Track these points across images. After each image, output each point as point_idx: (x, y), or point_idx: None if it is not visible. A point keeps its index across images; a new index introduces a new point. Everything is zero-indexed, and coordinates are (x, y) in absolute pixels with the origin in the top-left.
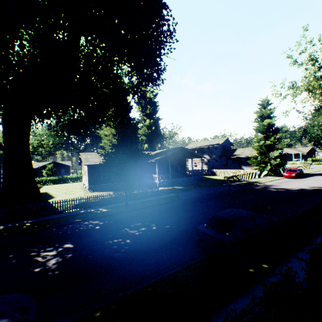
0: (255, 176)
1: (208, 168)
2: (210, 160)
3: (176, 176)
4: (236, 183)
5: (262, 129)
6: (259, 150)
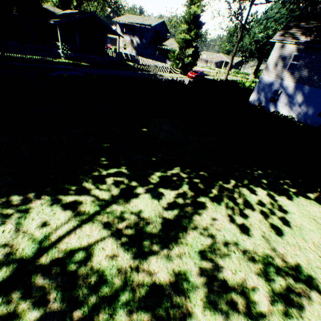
0: (167, 71)
1: (137, 55)
2: (140, 46)
3: (91, 54)
4: (143, 73)
5: (188, 19)
6: (179, 44)
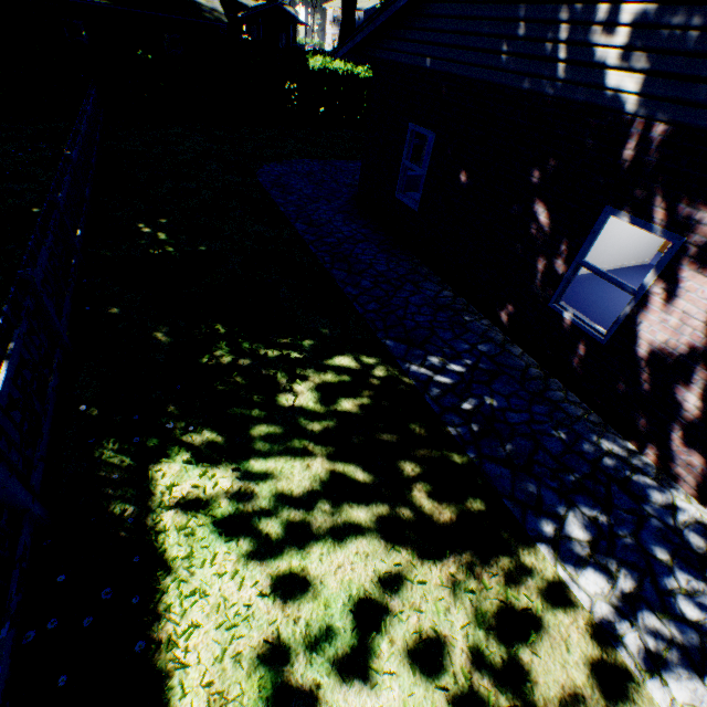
0: None
1: None
2: None
3: None
4: None
5: None
6: None
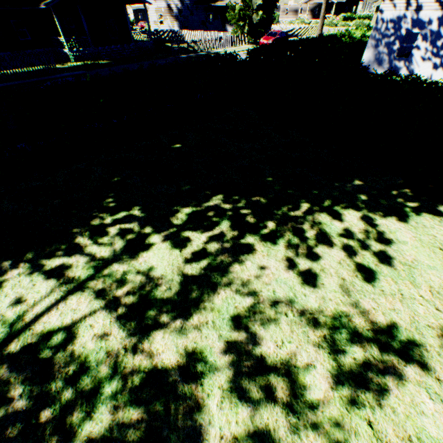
0: (227, 44)
1: (181, 29)
2: (182, 12)
3: (112, 43)
4: (188, 56)
5: None
6: None
